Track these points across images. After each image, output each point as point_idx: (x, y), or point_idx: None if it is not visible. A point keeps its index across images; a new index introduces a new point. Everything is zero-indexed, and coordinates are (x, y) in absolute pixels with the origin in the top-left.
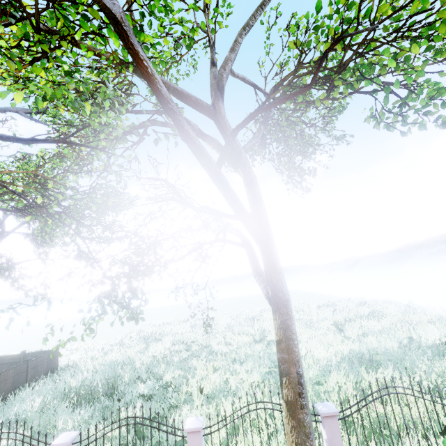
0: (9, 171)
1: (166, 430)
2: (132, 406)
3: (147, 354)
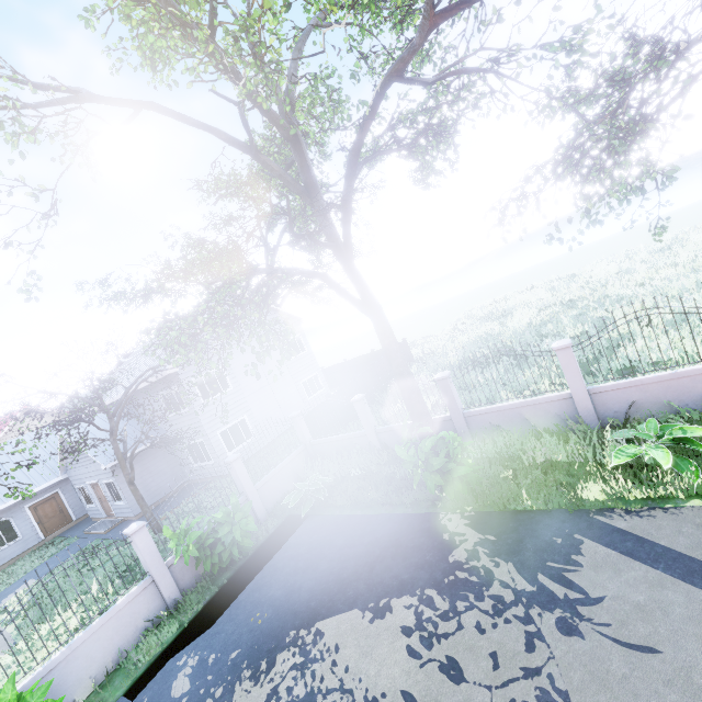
0: (463, 58)
1: (697, 312)
2: (548, 358)
3: (510, 326)
